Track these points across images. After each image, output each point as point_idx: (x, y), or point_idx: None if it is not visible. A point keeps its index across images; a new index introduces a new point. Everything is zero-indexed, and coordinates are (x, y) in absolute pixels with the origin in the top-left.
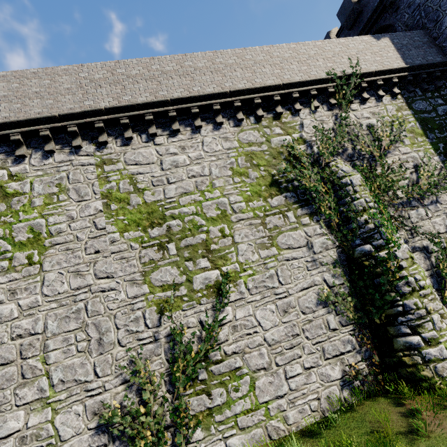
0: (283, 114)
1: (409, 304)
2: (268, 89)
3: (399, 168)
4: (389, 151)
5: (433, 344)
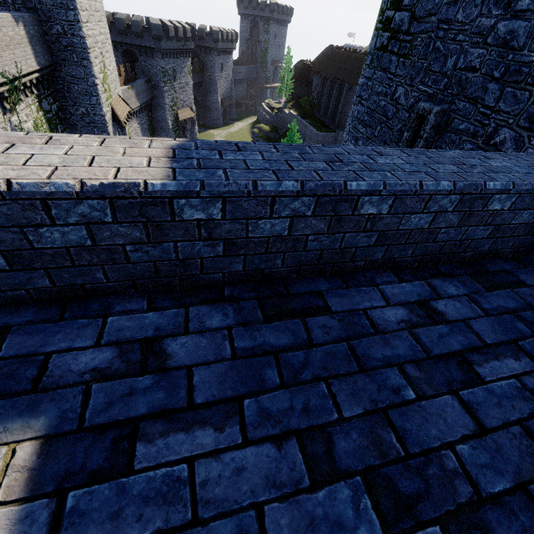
0: None
1: None
2: None
3: None
4: None
5: None
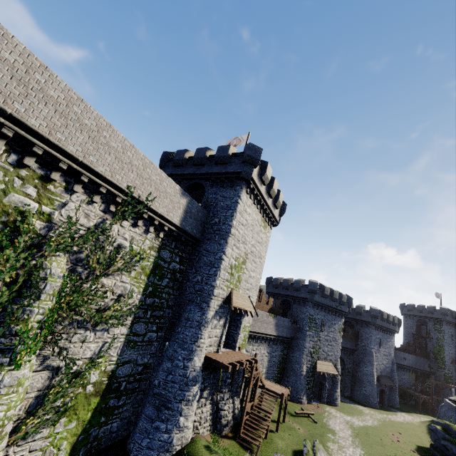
0: (56, 182)
1: None
2: (63, 152)
3: (103, 293)
4: (114, 273)
5: None
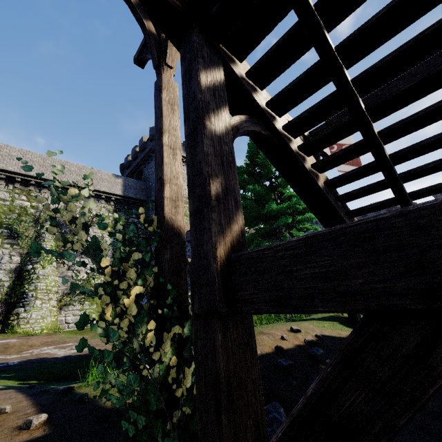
0: (34, 191)
1: (30, 294)
2: (29, 176)
3: None
4: None
5: (28, 312)
